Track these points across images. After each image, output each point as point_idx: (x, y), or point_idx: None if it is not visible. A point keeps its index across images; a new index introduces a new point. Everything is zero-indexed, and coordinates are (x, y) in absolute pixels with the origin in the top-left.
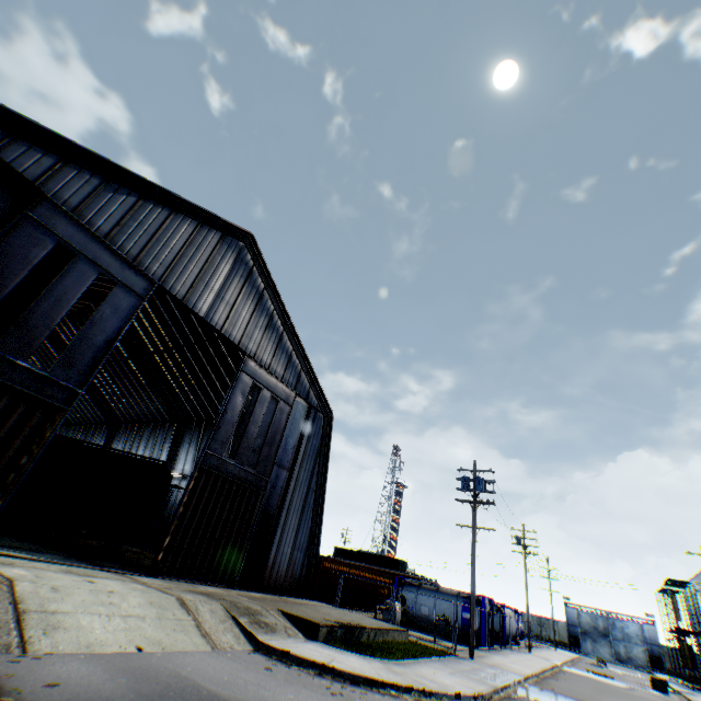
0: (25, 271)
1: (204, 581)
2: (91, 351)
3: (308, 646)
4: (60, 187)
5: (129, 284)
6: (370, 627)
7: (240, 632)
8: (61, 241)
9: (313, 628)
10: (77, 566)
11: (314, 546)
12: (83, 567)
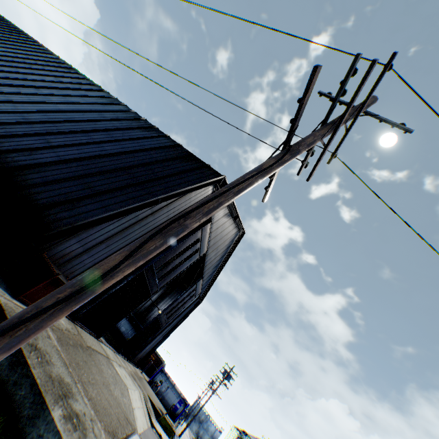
0: (184, 247)
1: (124, 355)
2: (172, 275)
3: (160, 428)
4: (216, 215)
5: (201, 251)
6: (164, 413)
7: (148, 414)
8: (200, 237)
9: (158, 414)
10: (109, 348)
11: (154, 348)
12: (110, 348)
